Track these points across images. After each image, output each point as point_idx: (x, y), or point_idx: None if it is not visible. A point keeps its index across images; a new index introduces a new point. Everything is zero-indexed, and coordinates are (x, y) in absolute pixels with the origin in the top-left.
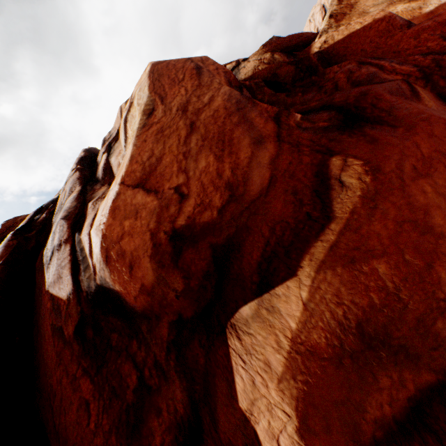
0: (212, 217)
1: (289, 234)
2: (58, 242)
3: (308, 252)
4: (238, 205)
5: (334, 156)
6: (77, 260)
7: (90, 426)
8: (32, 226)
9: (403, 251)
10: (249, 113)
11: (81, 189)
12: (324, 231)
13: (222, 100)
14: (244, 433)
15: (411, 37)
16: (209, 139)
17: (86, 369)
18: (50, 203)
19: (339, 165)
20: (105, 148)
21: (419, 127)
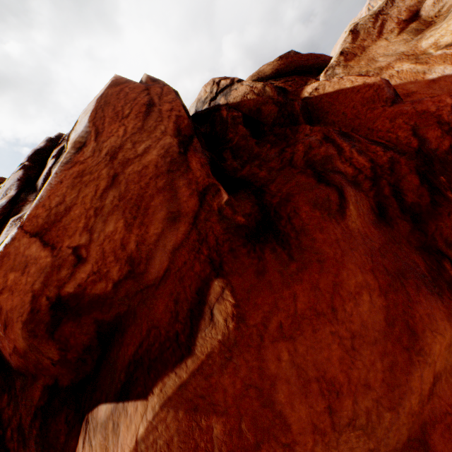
0: (105, 290)
1: (157, 347)
2: None
3: (162, 379)
4: (136, 283)
5: (218, 278)
6: None
7: None
8: None
9: (242, 417)
10: (178, 179)
11: (14, 195)
12: (181, 363)
13: (158, 154)
14: None
15: (388, 118)
16: (126, 200)
17: None
18: None
19: (218, 292)
20: (57, 151)
21: (310, 270)
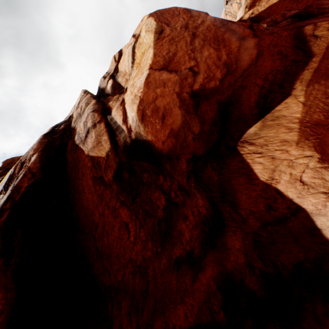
0: (216, 85)
1: (280, 76)
2: (92, 124)
3: (298, 79)
4: (233, 76)
5: (305, 26)
6: (112, 129)
7: (130, 239)
8: (55, 132)
9: None
10: (230, 27)
11: (96, 100)
12: (308, 64)
13: (210, 22)
14: (266, 197)
15: (314, 0)
16: (207, 41)
17: (123, 202)
18: (63, 122)
19: (311, 28)
20: (108, 78)
21: None
